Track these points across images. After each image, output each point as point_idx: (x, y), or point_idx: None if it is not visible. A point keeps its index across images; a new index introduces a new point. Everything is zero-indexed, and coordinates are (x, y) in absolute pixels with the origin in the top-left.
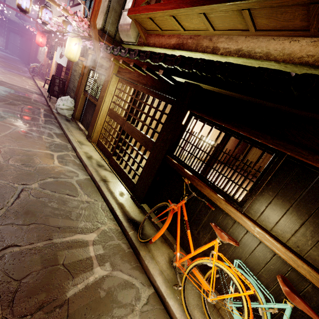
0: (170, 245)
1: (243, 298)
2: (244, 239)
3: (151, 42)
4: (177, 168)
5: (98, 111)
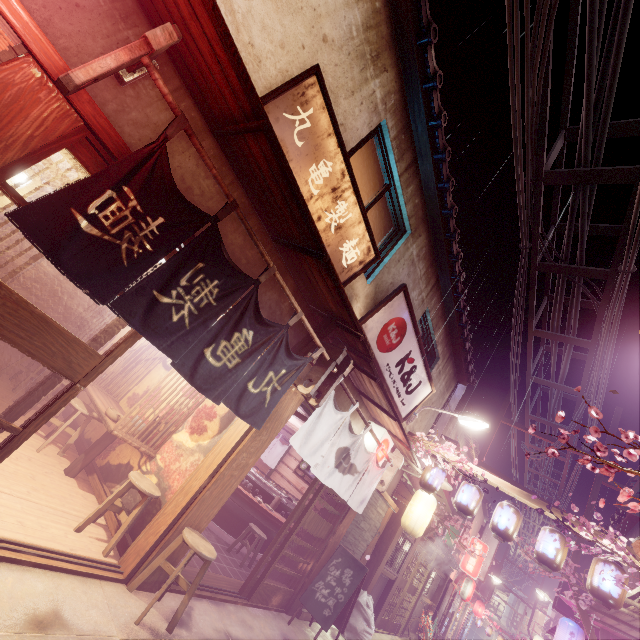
0: (407, 636)
1: (431, 626)
2: (421, 605)
3: (413, 478)
4: (421, 596)
5: (396, 587)
